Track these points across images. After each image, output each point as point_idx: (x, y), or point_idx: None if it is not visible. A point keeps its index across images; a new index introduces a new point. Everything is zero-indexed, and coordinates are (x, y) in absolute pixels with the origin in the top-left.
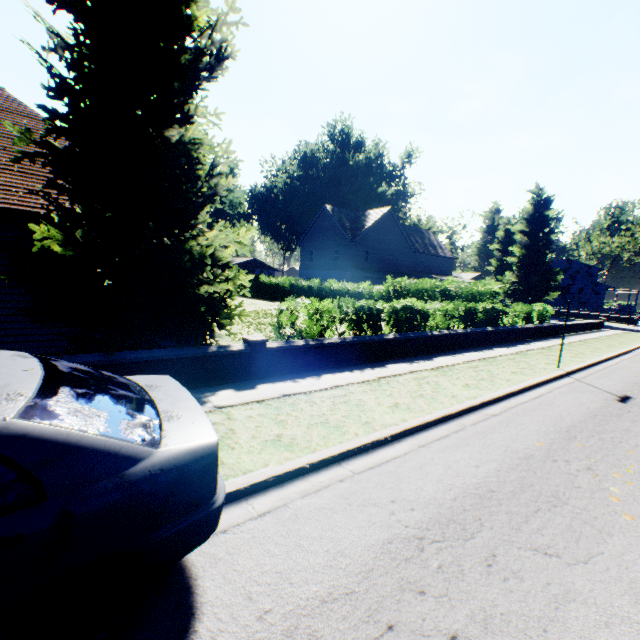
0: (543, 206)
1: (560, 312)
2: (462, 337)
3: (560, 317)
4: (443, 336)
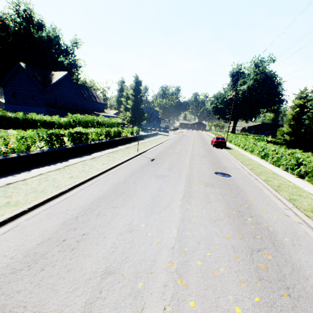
0: (139, 84)
1: (147, 129)
2: (105, 143)
3: (147, 131)
4: (96, 144)
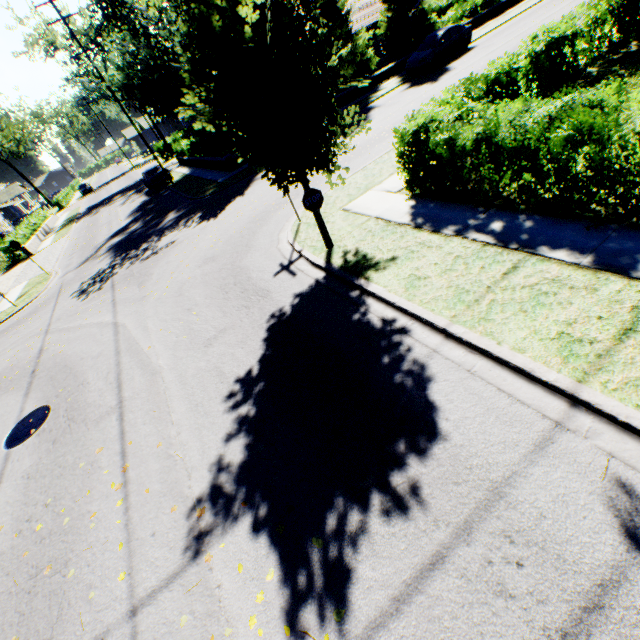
0: None
1: None
2: None
3: None
4: (507, 2)
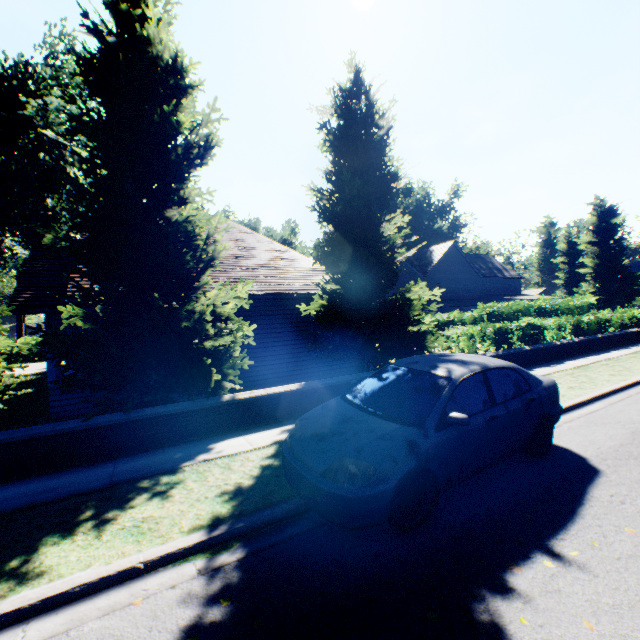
0: (607, 215)
1: None
2: (578, 345)
3: None
4: (563, 345)
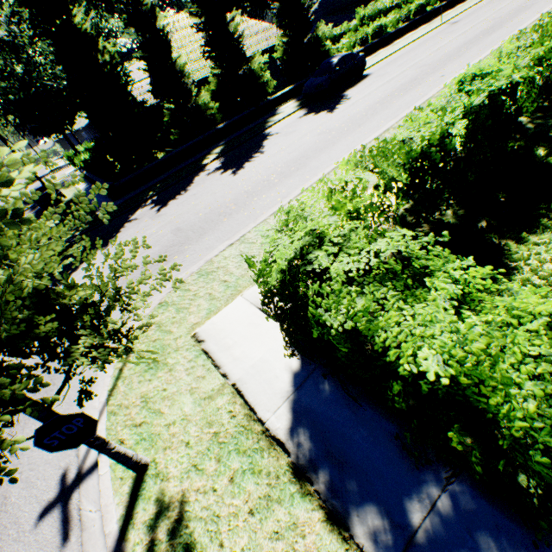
0: None
1: None
2: (403, 30)
3: None
4: (394, 33)
